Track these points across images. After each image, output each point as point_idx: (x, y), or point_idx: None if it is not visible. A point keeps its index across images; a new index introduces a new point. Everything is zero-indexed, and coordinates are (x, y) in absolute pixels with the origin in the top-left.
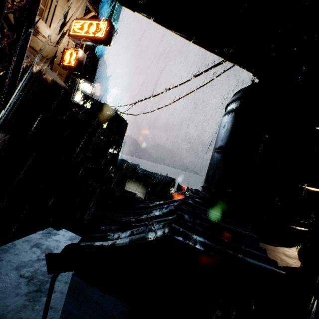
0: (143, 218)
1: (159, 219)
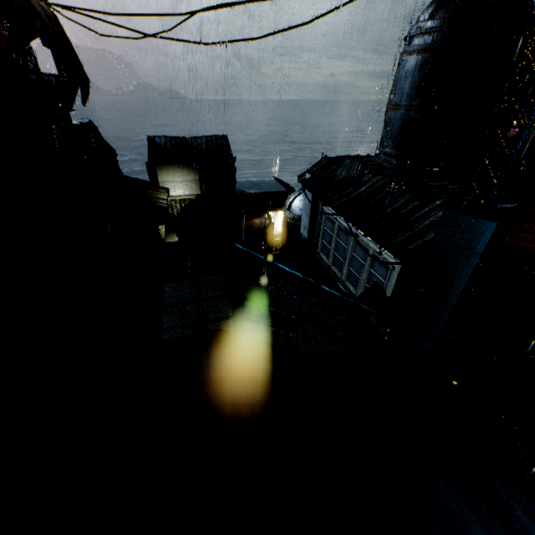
0: (404, 213)
1: (428, 208)
